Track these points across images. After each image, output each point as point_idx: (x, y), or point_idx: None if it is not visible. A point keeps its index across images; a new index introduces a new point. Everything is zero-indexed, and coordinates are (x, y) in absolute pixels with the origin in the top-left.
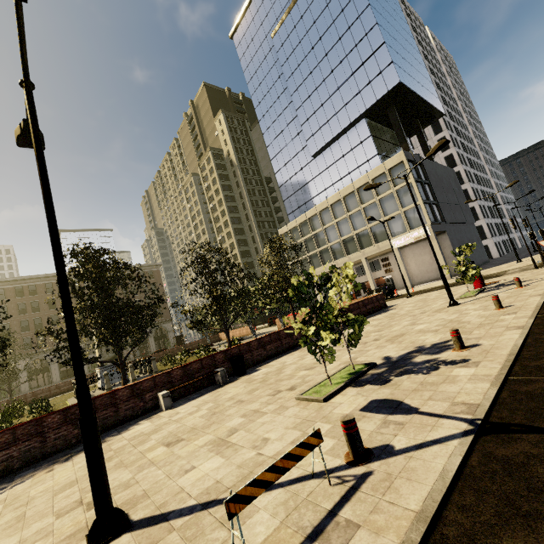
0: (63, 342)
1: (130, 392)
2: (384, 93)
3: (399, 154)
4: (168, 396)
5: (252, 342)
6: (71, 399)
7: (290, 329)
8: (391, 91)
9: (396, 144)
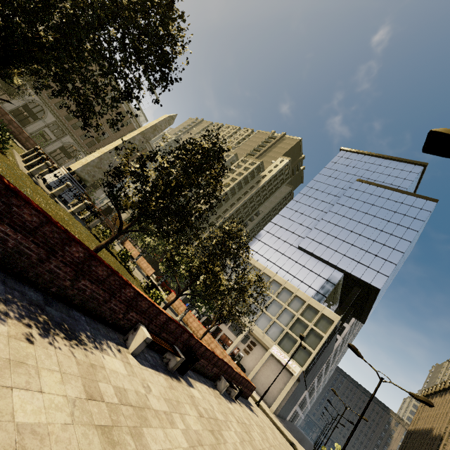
0: (124, 165)
1: (131, 297)
2: (367, 281)
3: (337, 316)
4: (147, 343)
5: (203, 347)
6: (18, 157)
7: (219, 360)
8: (371, 285)
9: (333, 302)
